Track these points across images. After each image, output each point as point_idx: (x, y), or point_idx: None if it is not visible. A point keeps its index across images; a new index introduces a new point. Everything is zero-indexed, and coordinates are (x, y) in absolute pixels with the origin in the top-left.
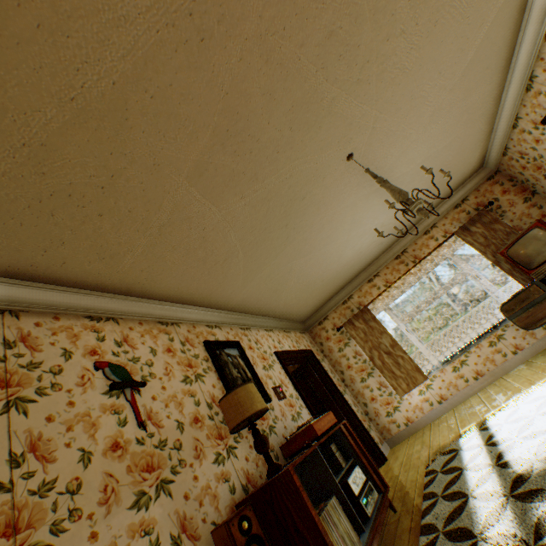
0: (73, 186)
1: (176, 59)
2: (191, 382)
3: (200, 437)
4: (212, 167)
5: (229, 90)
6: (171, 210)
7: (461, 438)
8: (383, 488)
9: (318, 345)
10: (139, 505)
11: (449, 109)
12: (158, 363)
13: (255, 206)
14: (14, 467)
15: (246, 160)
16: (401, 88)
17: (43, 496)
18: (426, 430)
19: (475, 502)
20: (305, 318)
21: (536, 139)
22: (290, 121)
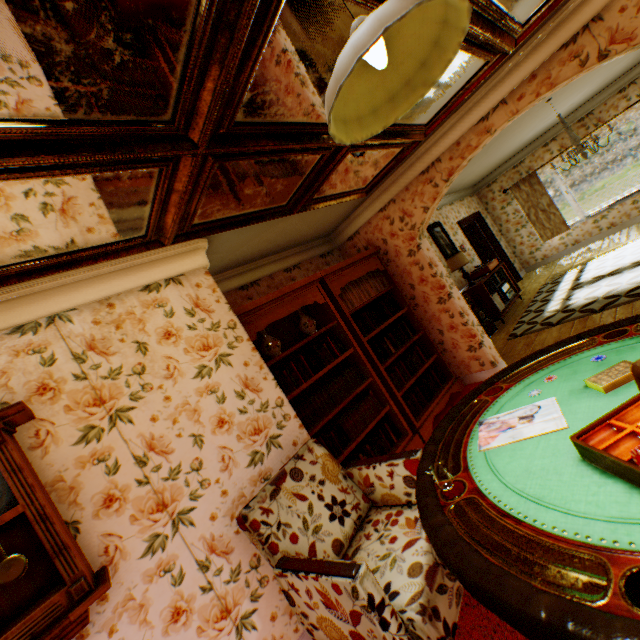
0: None
1: None
2: None
3: None
4: None
5: None
6: None
7: (571, 269)
8: (517, 291)
9: (483, 206)
10: None
11: None
12: None
13: None
14: None
15: None
16: None
17: None
18: (555, 263)
19: (556, 293)
20: (475, 184)
21: None
22: None
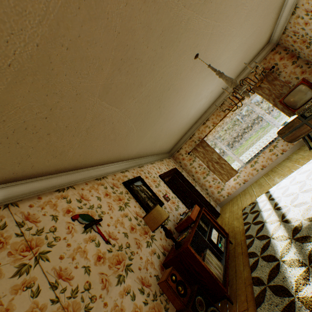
0: (26, 122)
1: (79, 14)
2: (123, 209)
3: (136, 237)
4: (113, 86)
5: (120, 29)
6: (91, 118)
7: (259, 204)
8: (225, 235)
9: (178, 163)
10: (120, 282)
11: (256, 9)
12: (104, 205)
13: (141, 101)
14: (55, 289)
15: (134, 76)
16: (230, 0)
17: (75, 297)
18: (238, 198)
19: (274, 241)
20: (169, 150)
21: (305, 22)
22: (161, 42)
